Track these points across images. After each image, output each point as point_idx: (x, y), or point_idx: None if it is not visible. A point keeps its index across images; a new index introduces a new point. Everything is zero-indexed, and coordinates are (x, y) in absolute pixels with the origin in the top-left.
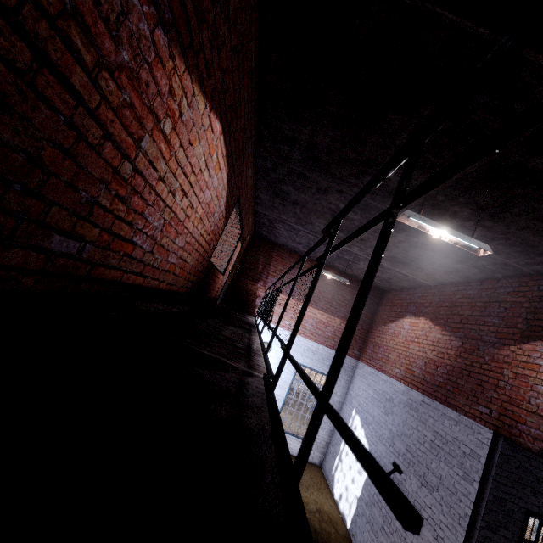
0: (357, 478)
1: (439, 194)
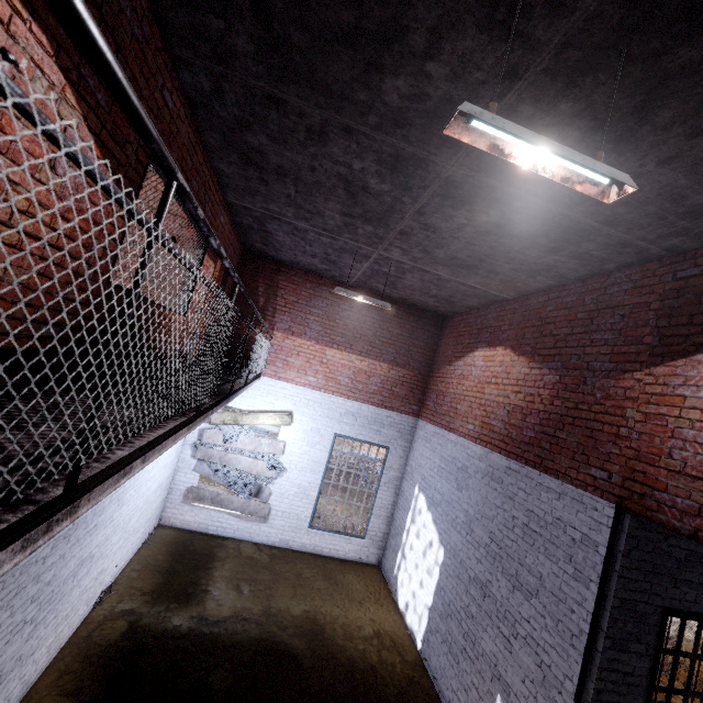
0: (427, 581)
1: (524, 100)
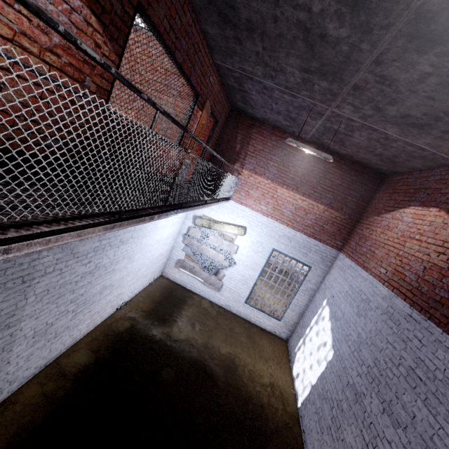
0: (315, 367)
1: None
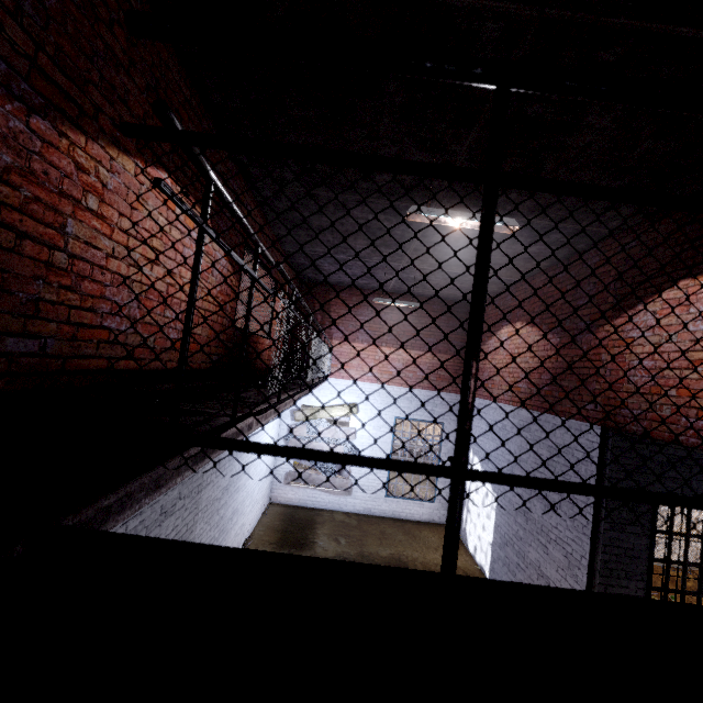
0: (487, 524)
1: None
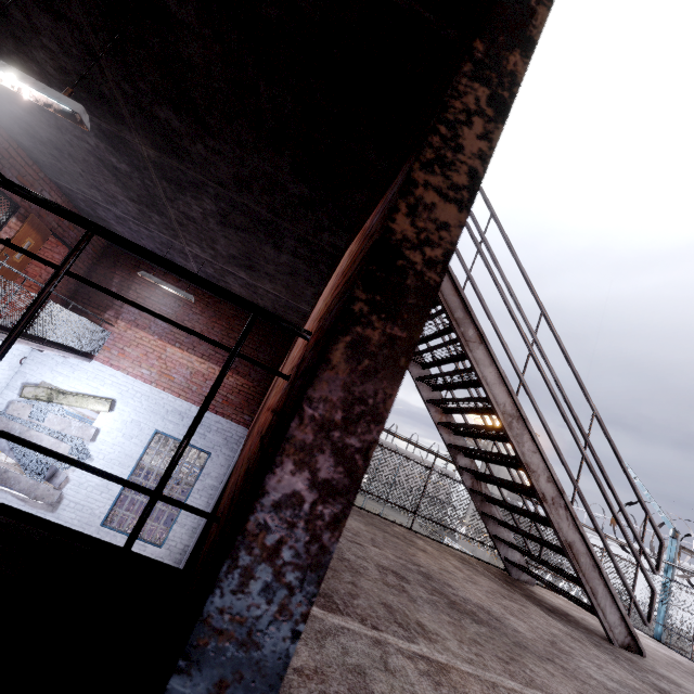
0: None
1: (119, 78)
